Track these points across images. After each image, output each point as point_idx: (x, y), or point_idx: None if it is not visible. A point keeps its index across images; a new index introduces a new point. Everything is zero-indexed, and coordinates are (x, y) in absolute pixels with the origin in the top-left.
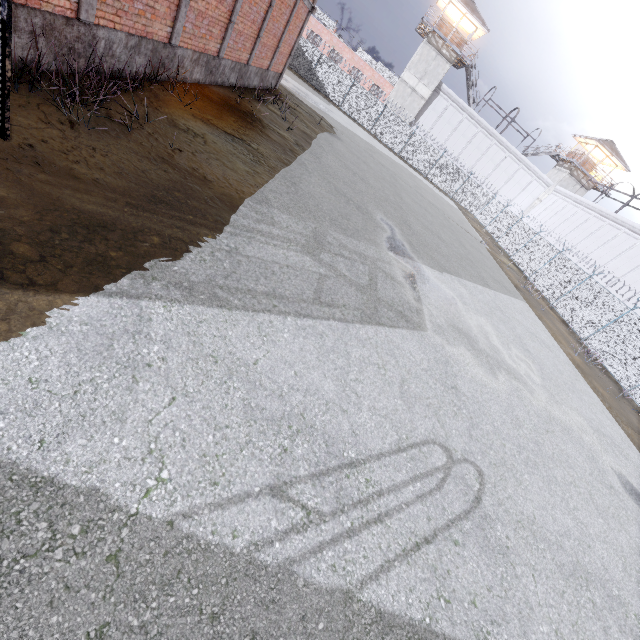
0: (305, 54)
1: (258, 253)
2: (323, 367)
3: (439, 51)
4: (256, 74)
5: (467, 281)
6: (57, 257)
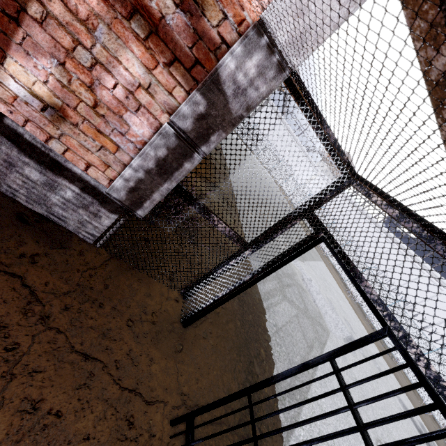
0: None
1: (280, 319)
2: (340, 415)
3: None
4: None
5: (310, 261)
6: (261, 422)
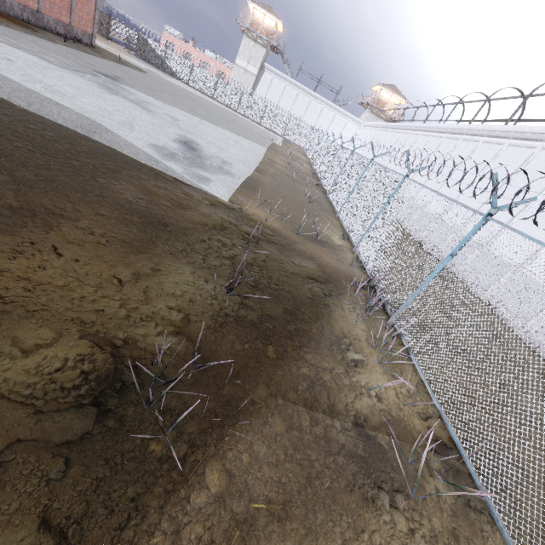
0: (156, 51)
1: None
2: None
3: (255, 41)
4: (57, 24)
5: (180, 110)
6: None
